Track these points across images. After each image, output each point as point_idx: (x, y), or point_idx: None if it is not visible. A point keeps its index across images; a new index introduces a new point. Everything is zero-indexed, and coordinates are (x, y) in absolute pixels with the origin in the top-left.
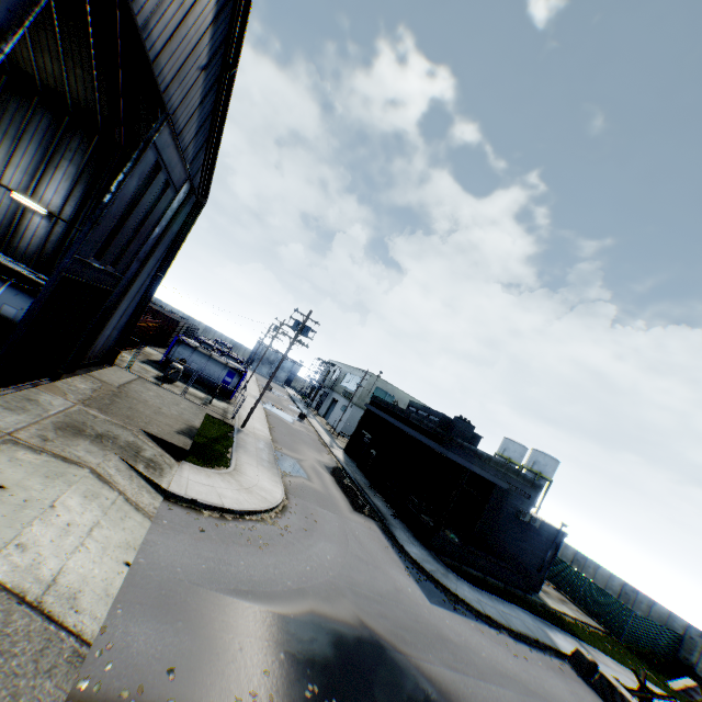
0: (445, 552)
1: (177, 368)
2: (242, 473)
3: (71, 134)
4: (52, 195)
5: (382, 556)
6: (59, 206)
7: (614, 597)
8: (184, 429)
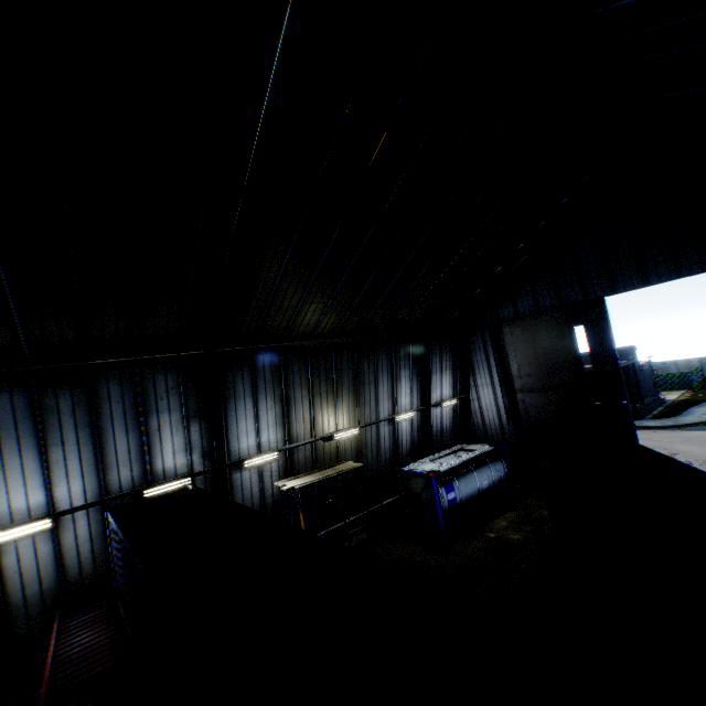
0: (643, 414)
1: None
2: None
3: (398, 349)
4: (404, 400)
5: (670, 435)
6: (410, 404)
7: (674, 373)
8: None
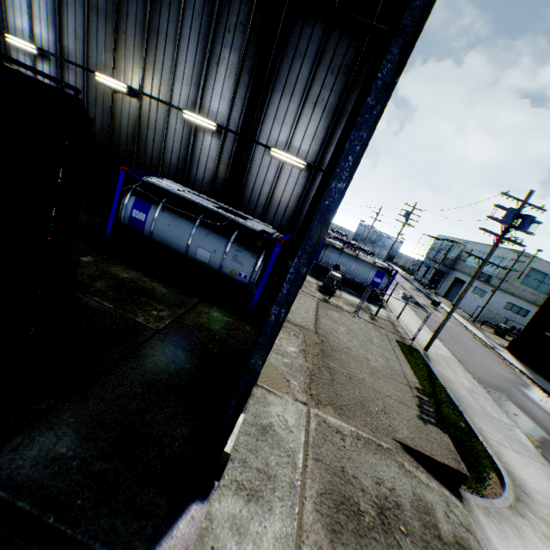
0: None
1: (336, 277)
2: (521, 482)
3: (226, 5)
4: (216, 104)
5: None
6: (225, 116)
7: None
8: (416, 402)
